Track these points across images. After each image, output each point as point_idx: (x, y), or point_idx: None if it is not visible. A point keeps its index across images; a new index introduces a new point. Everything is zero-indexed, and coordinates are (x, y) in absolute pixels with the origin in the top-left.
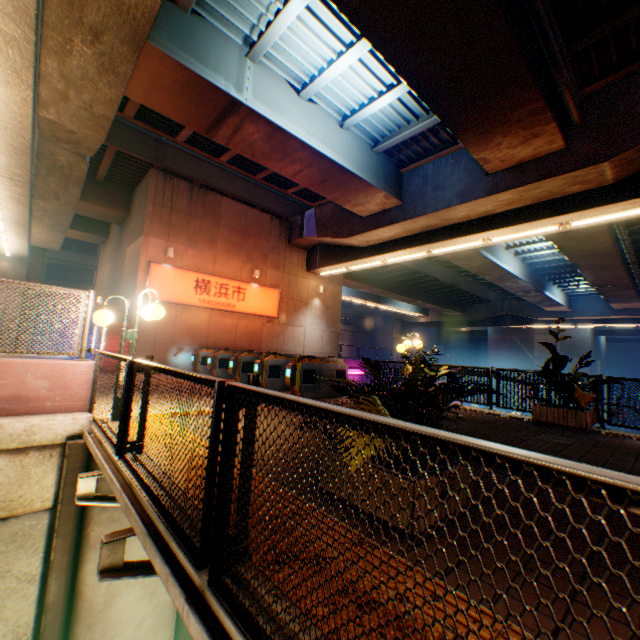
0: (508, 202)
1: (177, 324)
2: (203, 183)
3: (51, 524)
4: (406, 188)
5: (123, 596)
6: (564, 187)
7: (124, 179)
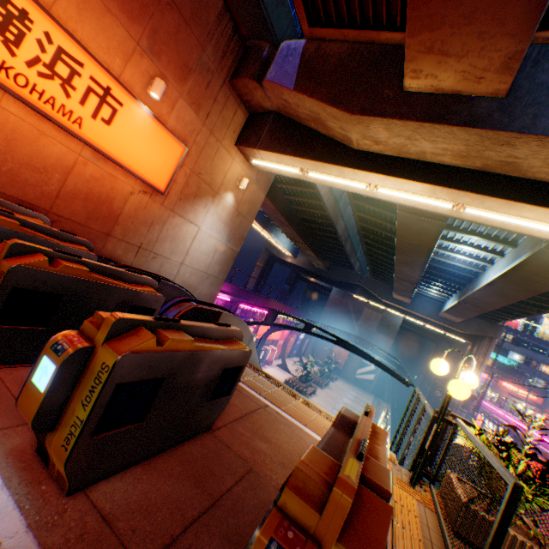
0: None
1: None
2: None
3: None
4: (529, 72)
5: None
6: None
7: None
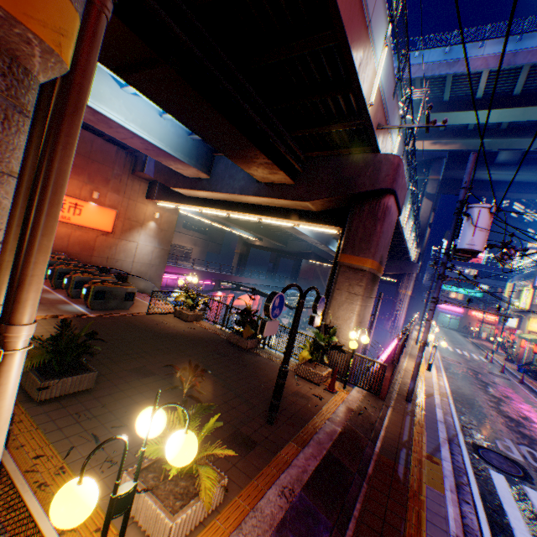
0: (268, 202)
1: None
2: None
3: None
4: (215, 168)
5: None
6: (294, 205)
7: None
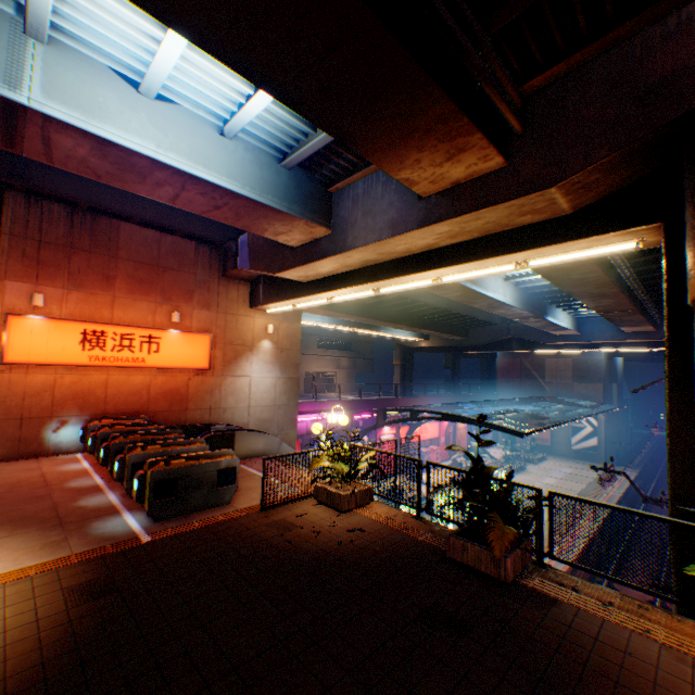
0: (450, 234)
1: (57, 391)
2: (92, 205)
3: None
4: (336, 212)
5: None
6: (512, 217)
7: None
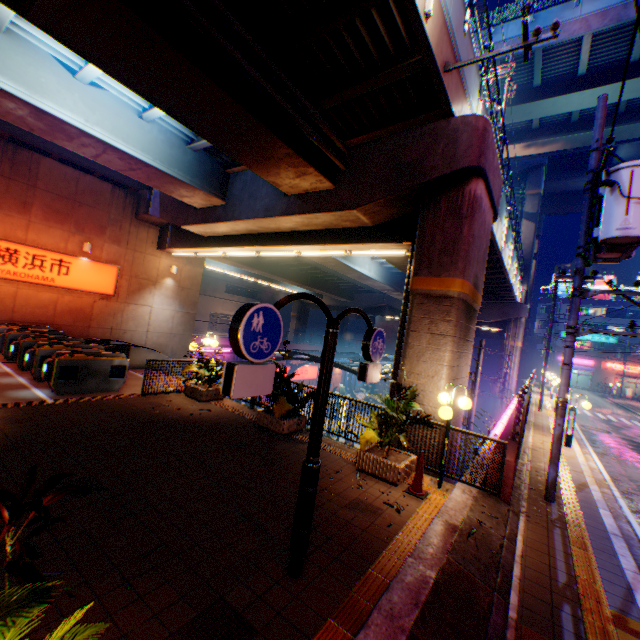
0: (304, 224)
1: None
2: (15, 136)
3: None
4: (231, 189)
5: None
6: (339, 222)
7: None
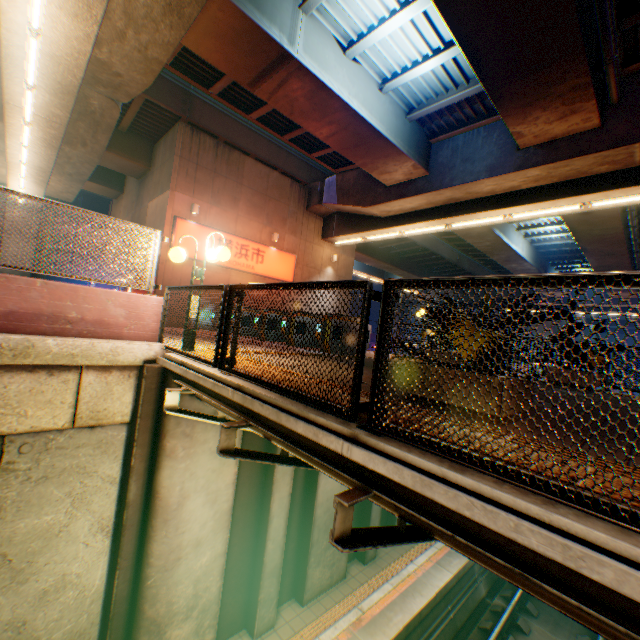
0: (535, 179)
1: (199, 281)
2: (228, 141)
3: (128, 437)
4: (434, 159)
5: (191, 500)
6: (592, 167)
7: (147, 131)
